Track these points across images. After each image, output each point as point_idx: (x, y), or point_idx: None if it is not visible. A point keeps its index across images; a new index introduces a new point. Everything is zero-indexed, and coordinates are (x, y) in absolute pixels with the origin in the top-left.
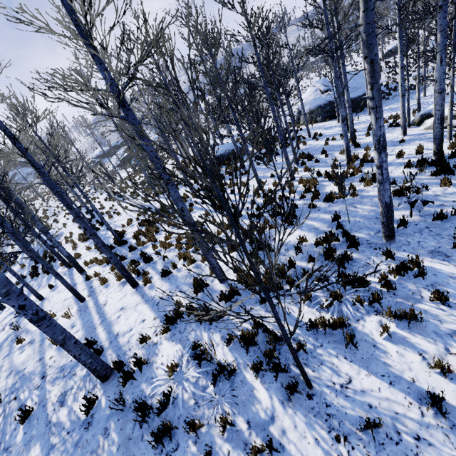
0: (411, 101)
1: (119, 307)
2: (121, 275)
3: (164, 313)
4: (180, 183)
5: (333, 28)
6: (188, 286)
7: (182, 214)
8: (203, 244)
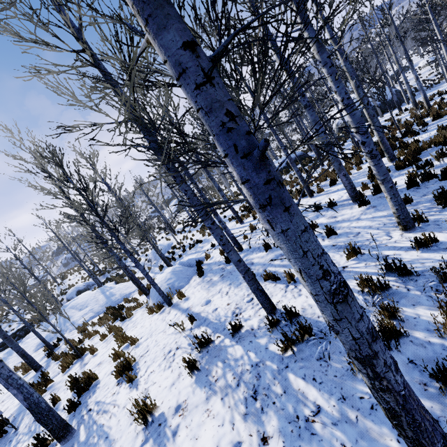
0: (440, 88)
1: (311, 203)
2: None
3: (361, 184)
4: None
5: (371, 45)
6: (362, 176)
7: (367, 108)
8: (380, 129)
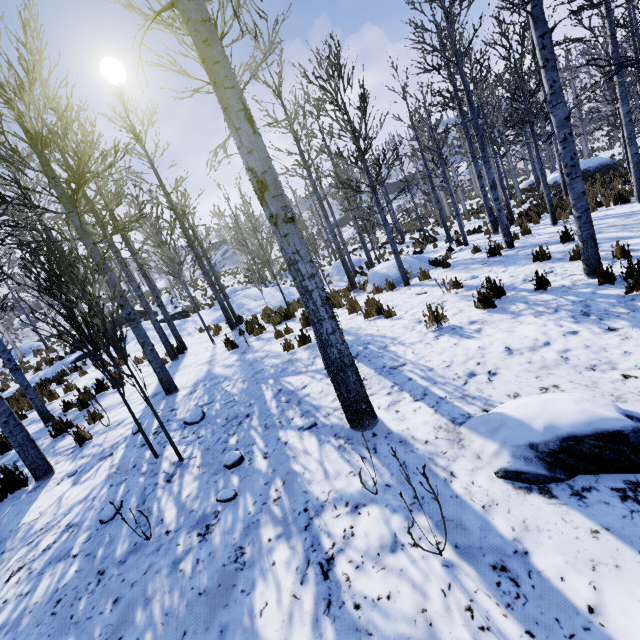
0: None
1: None
2: (594, 206)
3: None
4: (525, 201)
5: None
6: None
7: None
8: None
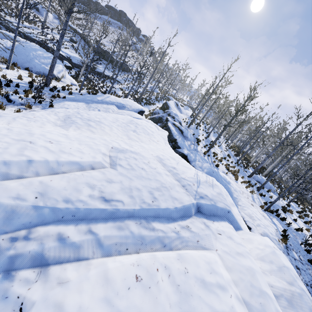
0: None
1: None
2: None
3: None
4: None
5: None
6: None
7: None
8: None
